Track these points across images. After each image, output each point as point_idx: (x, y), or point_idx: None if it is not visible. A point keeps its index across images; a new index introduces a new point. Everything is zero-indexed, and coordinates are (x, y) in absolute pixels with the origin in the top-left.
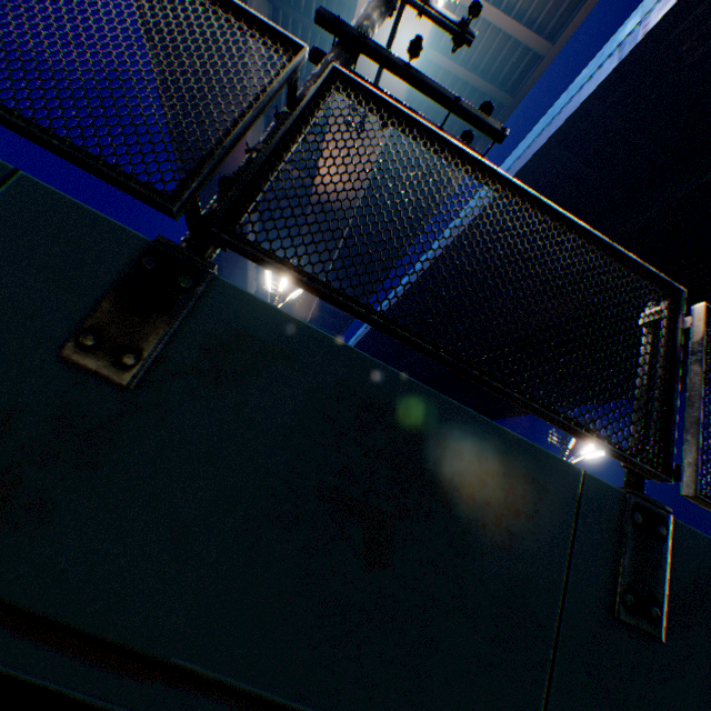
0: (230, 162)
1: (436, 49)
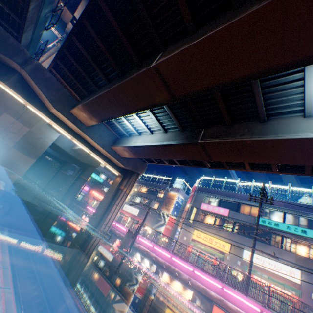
0: None
1: None
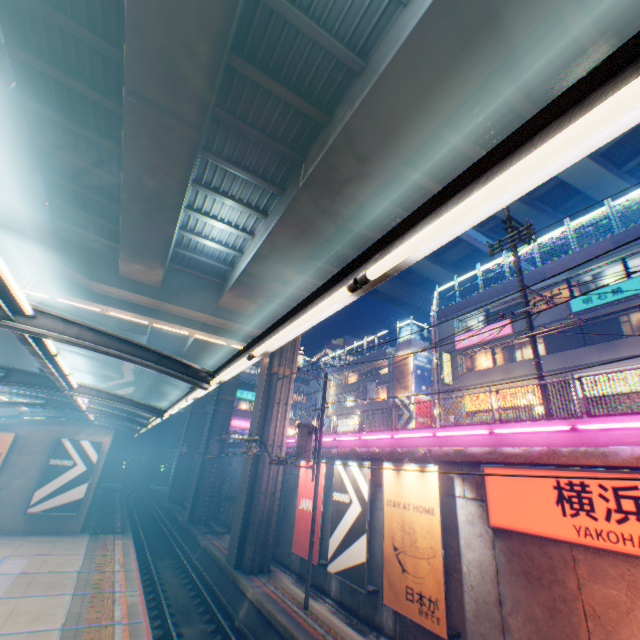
0: None
1: None
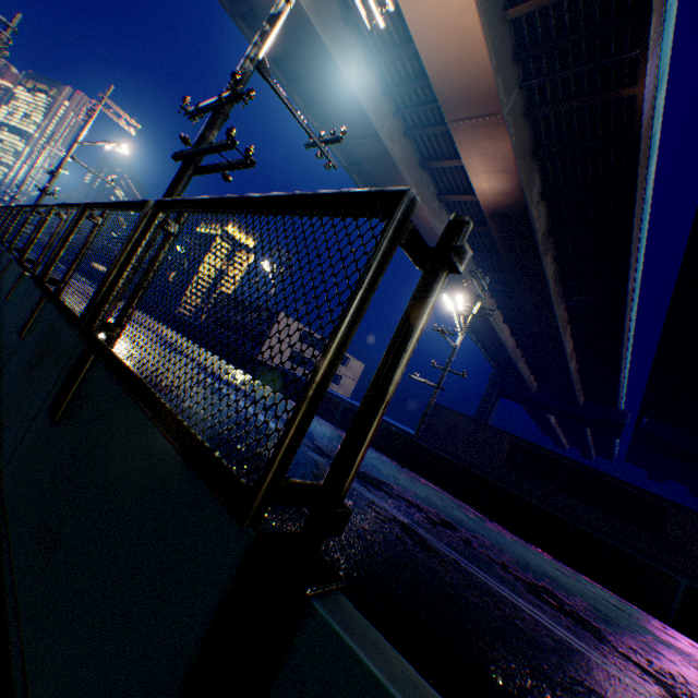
0: (415, 221)
1: (515, 4)
